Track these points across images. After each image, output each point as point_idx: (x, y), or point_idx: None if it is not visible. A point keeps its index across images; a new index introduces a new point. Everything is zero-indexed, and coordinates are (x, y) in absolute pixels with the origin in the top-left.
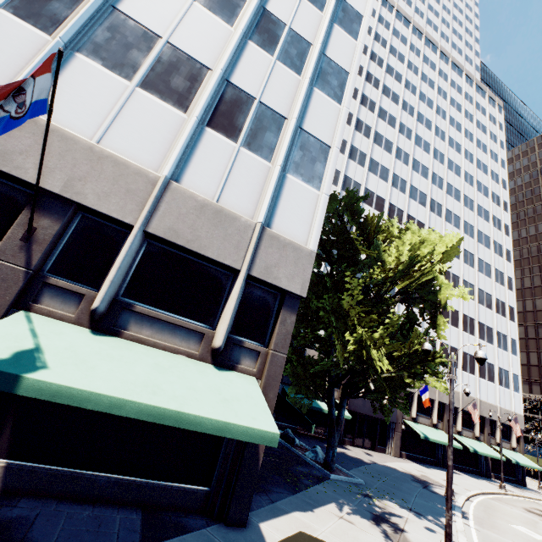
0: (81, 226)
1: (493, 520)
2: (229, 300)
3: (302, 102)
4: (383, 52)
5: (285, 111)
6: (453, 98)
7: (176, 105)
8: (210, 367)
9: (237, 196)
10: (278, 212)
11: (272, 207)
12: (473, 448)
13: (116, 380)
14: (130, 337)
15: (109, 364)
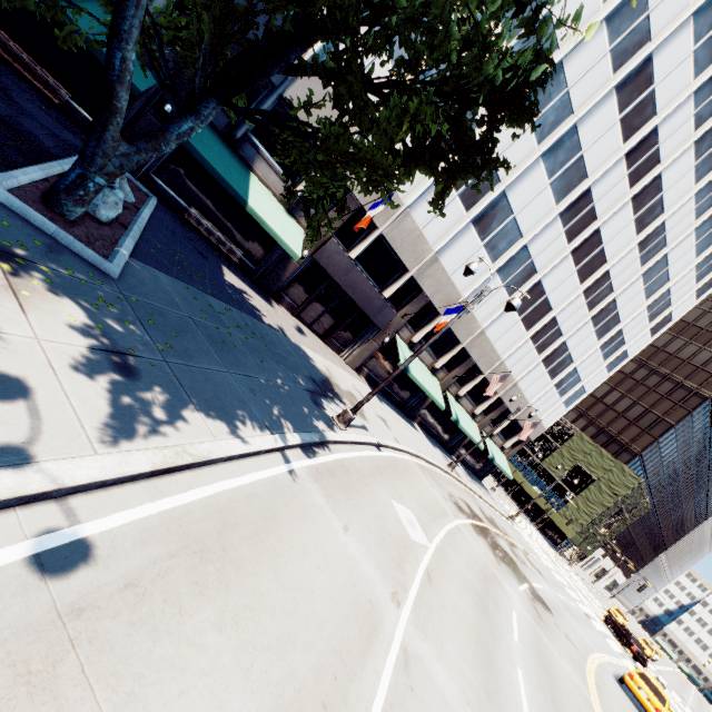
0: None
1: (370, 482)
2: None
3: None
4: None
5: None
6: None
7: None
8: None
9: None
10: None
11: None
12: (458, 418)
13: None
14: None
15: None
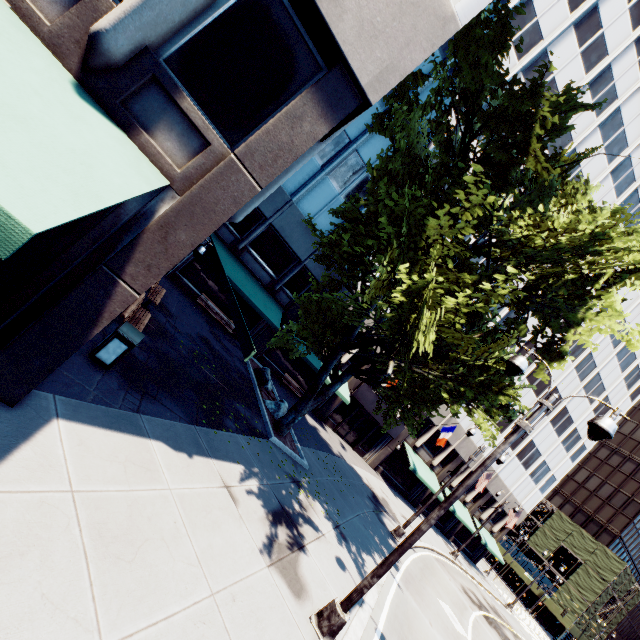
0: None
1: (424, 584)
2: None
3: None
4: None
5: None
6: None
7: None
8: (59, 70)
9: None
10: None
11: None
12: (454, 508)
13: None
14: None
15: None
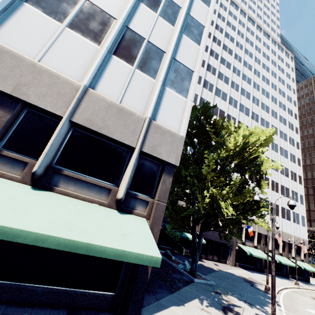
0: (27, 117)
1: (295, 306)
2: (128, 167)
3: (175, 43)
4: (223, 24)
5: (164, 48)
6: (264, 52)
7: (93, 40)
8: (115, 211)
9: (133, 100)
10: (160, 111)
11: (156, 107)
12: (279, 260)
13: (43, 221)
14: (60, 191)
15: (40, 209)
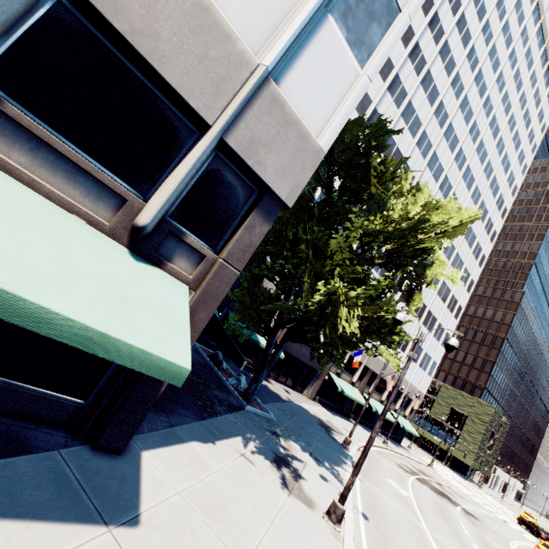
0: None
1: (374, 472)
2: (181, 164)
3: None
4: None
5: None
6: (520, 71)
7: None
8: (122, 250)
9: (243, 1)
10: (296, 66)
11: (290, 53)
12: (376, 409)
13: None
14: None
15: None
